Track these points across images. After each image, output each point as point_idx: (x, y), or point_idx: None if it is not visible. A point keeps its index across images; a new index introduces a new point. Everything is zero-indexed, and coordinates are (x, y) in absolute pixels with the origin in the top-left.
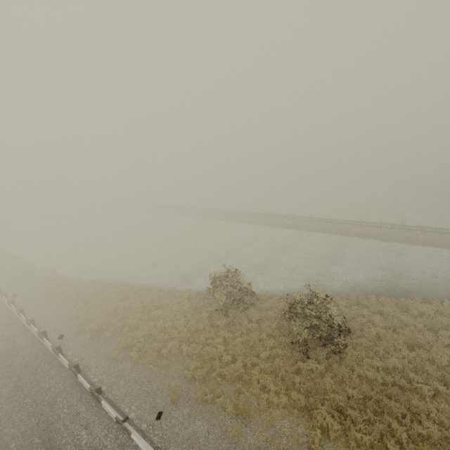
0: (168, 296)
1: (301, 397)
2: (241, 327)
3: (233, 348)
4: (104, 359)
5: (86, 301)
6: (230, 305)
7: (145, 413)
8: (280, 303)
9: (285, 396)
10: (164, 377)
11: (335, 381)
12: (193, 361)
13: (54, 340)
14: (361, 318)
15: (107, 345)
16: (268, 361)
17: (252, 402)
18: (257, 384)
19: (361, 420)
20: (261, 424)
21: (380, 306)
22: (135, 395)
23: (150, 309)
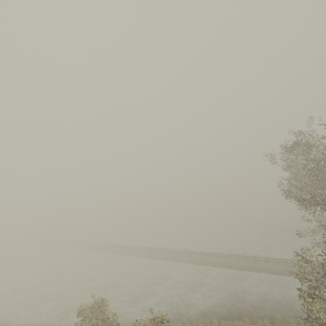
0: None
1: None
2: None
3: None
4: None
5: None
6: None
7: None
8: None
9: None
10: None
11: None
12: None
13: None
14: None
15: None
16: None
17: None
18: None
19: None
20: None
21: None
22: None
23: None
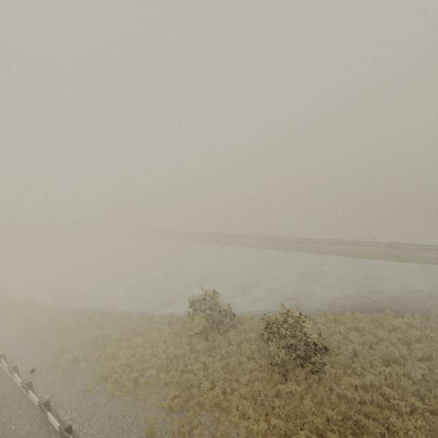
0: (148, 322)
1: (280, 422)
2: (221, 350)
3: (213, 373)
4: (77, 394)
5: (63, 331)
6: (211, 328)
7: None
8: (260, 324)
9: (265, 423)
10: (140, 410)
11: (314, 403)
12: (171, 390)
13: (25, 376)
14: (338, 335)
15: (82, 378)
16: (248, 385)
17: (231, 432)
18: (236, 411)
19: None
20: None
21: (356, 322)
22: (108, 432)
23: (130, 336)
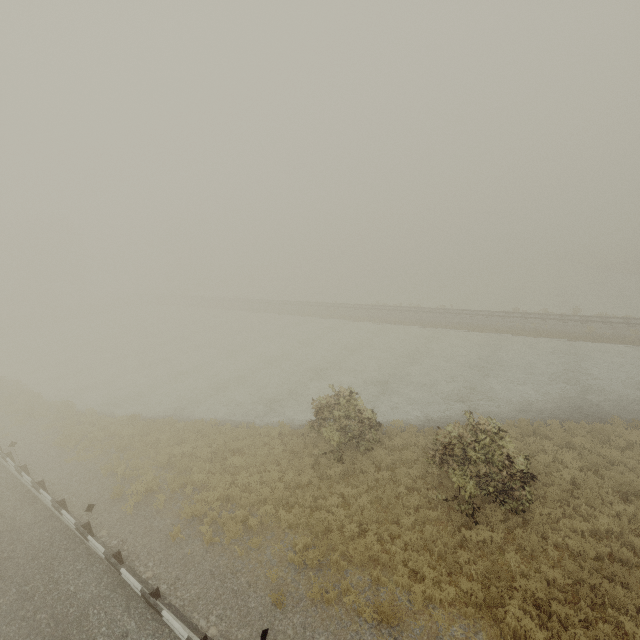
0: (248, 434)
1: (476, 587)
2: (366, 477)
3: (360, 512)
4: (159, 540)
5: (123, 447)
6: (345, 444)
7: (233, 627)
8: (418, 438)
9: (451, 587)
10: (256, 565)
11: (520, 557)
12: (298, 536)
13: (78, 512)
14: (545, 455)
15: (163, 516)
16: (413, 529)
17: (399, 599)
18: (404, 568)
19: (577, 620)
20: (419, 635)
21: (568, 435)
22: (214, 597)
23: (224, 455)
